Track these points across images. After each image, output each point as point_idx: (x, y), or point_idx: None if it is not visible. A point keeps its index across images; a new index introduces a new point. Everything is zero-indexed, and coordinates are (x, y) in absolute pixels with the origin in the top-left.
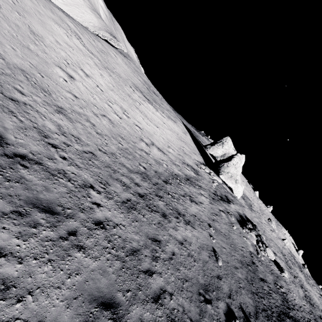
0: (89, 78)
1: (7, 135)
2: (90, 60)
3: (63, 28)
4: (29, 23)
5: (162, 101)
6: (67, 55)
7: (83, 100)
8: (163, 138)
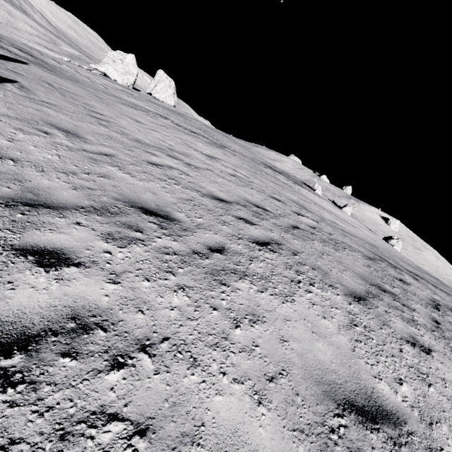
0: None
1: None
2: None
3: None
4: None
5: None
6: None
7: None
8: None
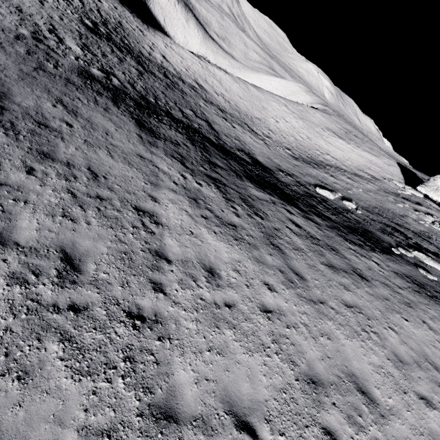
0: (287, 123)
1: (254, 129)
2: (291, 115)
3: (277, 103)
4: (262, 104)
5: (366, 143)
6: (277, 114)
7: (281, 129)
8: (344, 156)
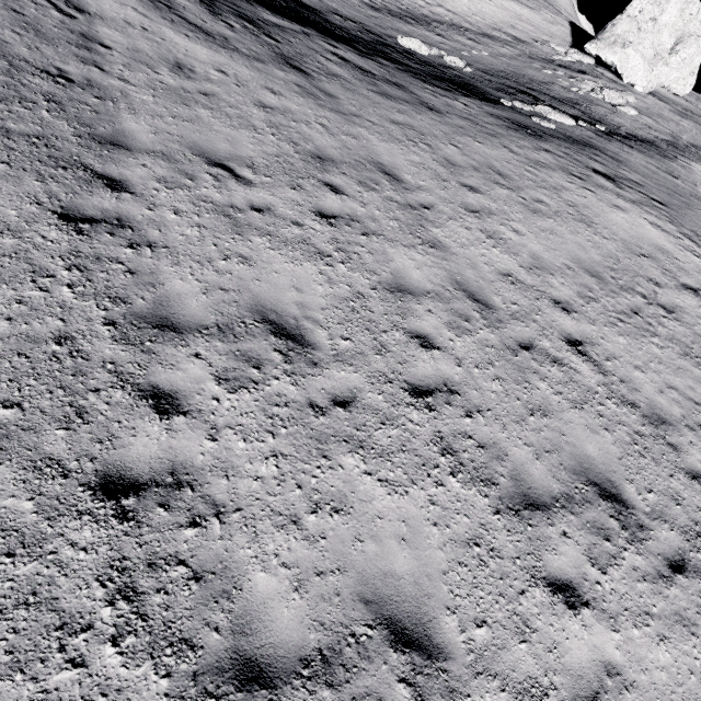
0: None
1: None
2: None
3: None
4: None
5: None
6: None
7: None
8: (471, 9)
